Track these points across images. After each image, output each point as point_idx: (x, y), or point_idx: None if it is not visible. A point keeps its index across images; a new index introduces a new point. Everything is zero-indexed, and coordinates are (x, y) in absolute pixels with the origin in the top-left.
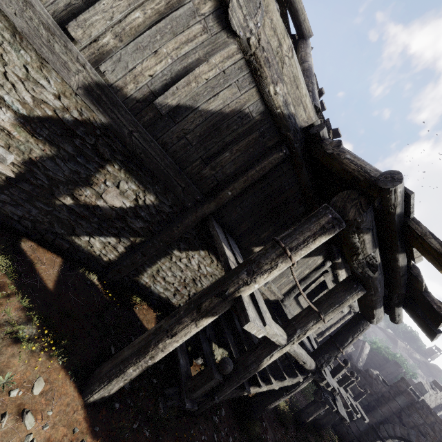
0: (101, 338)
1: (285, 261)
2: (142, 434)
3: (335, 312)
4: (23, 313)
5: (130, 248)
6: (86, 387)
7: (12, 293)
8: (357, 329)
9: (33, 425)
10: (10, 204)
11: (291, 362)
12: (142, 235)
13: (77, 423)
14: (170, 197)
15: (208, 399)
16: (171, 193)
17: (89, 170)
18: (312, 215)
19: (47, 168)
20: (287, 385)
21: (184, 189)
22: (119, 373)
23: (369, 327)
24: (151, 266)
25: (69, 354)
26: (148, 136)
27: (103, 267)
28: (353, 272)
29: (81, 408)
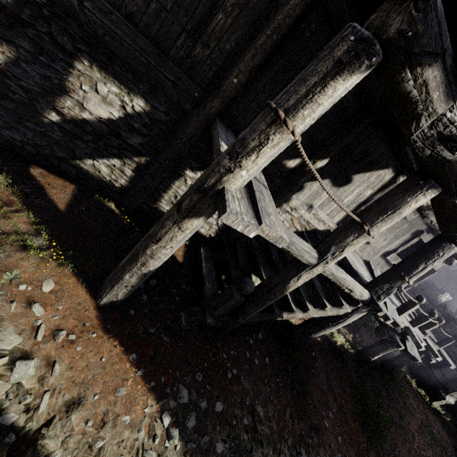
0: (117, 257)
1: (279, 130)
2: (160, 338)
3: (388, 222)
4: (33, 227)
5: (138, 171)
6: (97, 293)
7: (21, 210)
8: (433, 254)
9: (43, 314)
10: (6, 128)
11: (336, 291)
12: (145, 153)
13: (88, 319)
14: (162, 98)
15: (234, 319)
16: (161, 92)
17: (58, 72)
18: (323, 50)
19: (16, 76)
20: (332, 315)
21: (174, 84)
22: (118, 279)
23: (454, 250)
24: (166, 191)
25: (81, 265)
26: (103, 5)
27: (119, 194)
28: (418, 160)
29: (94, 309)
